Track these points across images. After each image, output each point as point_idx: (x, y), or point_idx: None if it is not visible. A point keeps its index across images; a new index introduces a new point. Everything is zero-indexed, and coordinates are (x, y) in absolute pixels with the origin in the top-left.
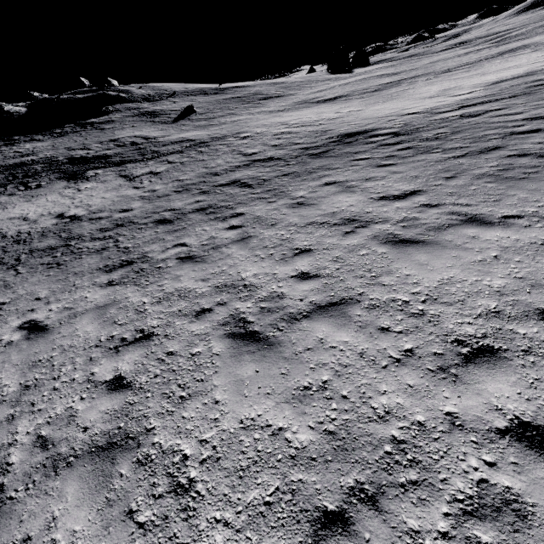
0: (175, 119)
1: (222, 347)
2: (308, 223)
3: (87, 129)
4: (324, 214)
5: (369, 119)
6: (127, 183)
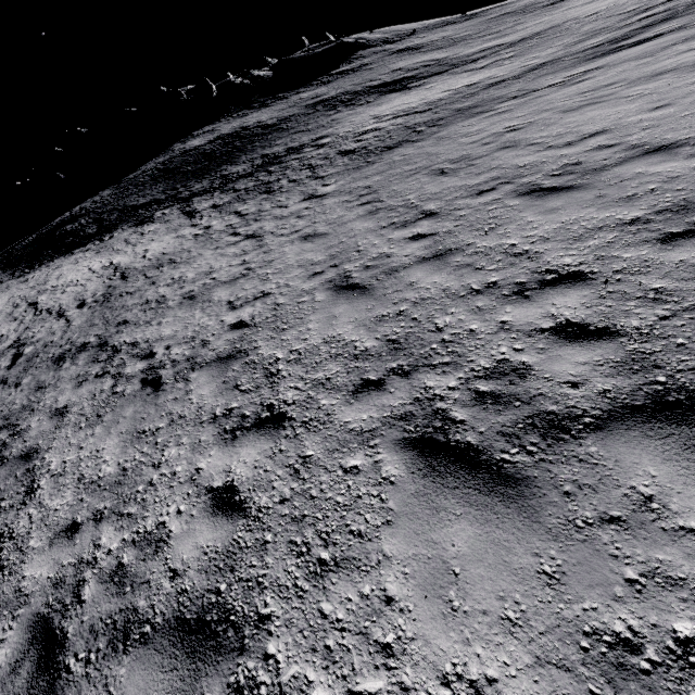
0: (448, 44)
1: None
2: None
3: (350, 74)
4: None
5: None
6: (481, 70)
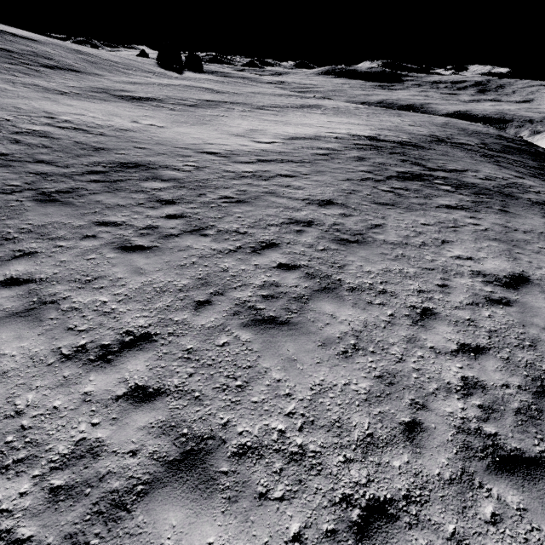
0: None
1: None
2: None
3: None
4: None
5: (163, 145)
6: None
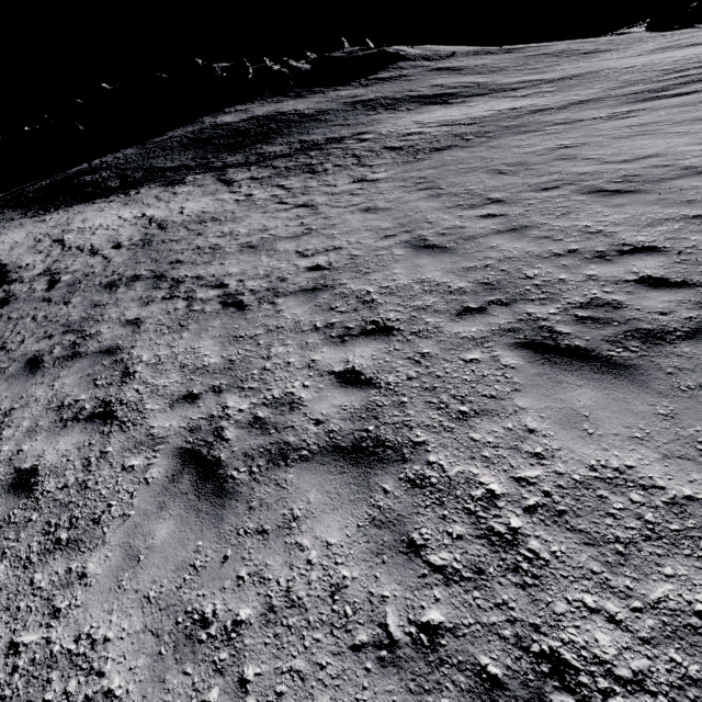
0: (487, 71)
1: None
2: None
3: (389, 81)
4: None
5: None
6: (523, 98)
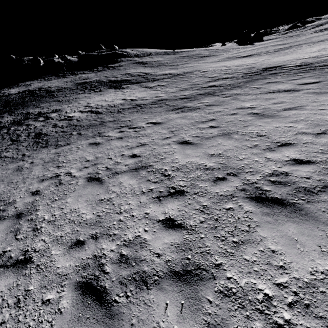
0: (156, 65)
1: (251, 118)
2: (267, 93)
3: (110, 69)
4: (273, 90)
5: (278, 62)
6: (149, 89)
